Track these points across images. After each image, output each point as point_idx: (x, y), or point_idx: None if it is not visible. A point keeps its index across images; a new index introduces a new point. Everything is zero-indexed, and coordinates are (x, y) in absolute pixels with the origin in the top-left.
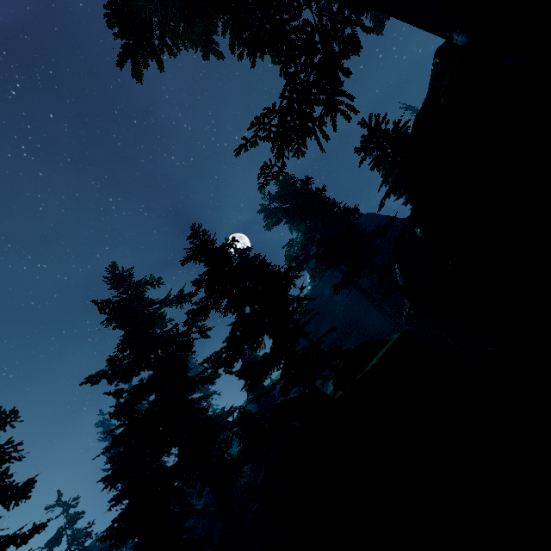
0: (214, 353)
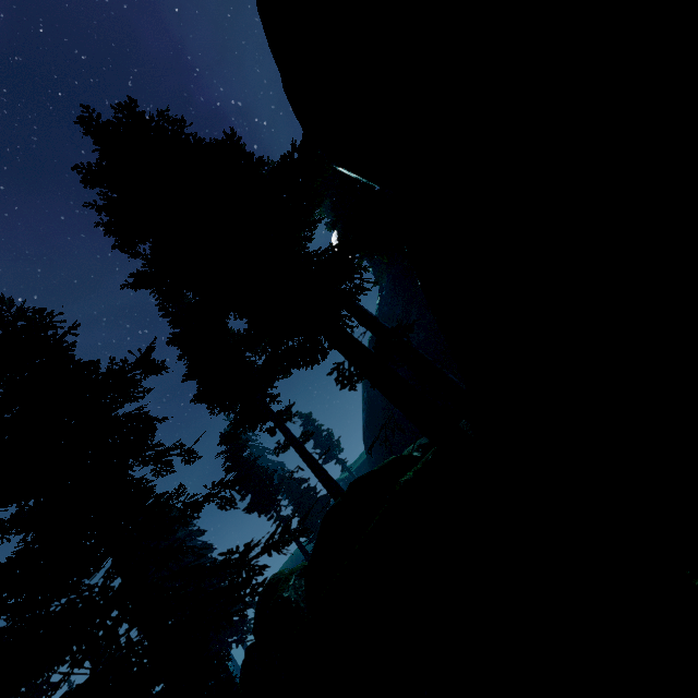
0: None
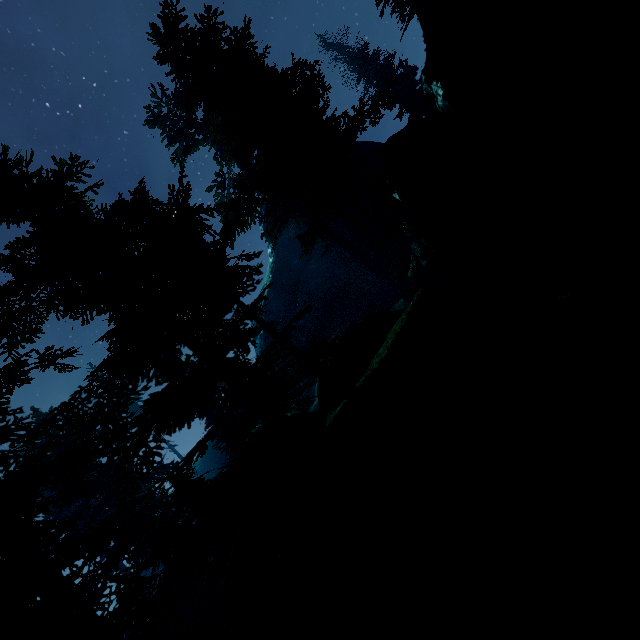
0: (62, 406)
